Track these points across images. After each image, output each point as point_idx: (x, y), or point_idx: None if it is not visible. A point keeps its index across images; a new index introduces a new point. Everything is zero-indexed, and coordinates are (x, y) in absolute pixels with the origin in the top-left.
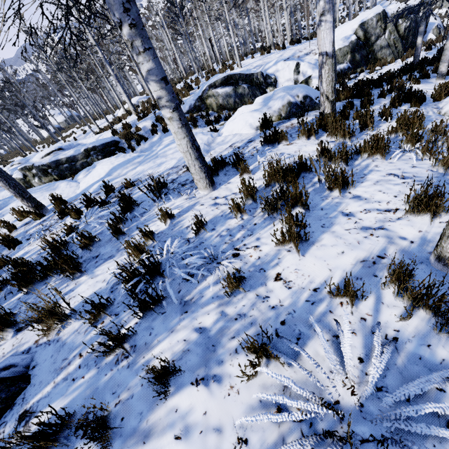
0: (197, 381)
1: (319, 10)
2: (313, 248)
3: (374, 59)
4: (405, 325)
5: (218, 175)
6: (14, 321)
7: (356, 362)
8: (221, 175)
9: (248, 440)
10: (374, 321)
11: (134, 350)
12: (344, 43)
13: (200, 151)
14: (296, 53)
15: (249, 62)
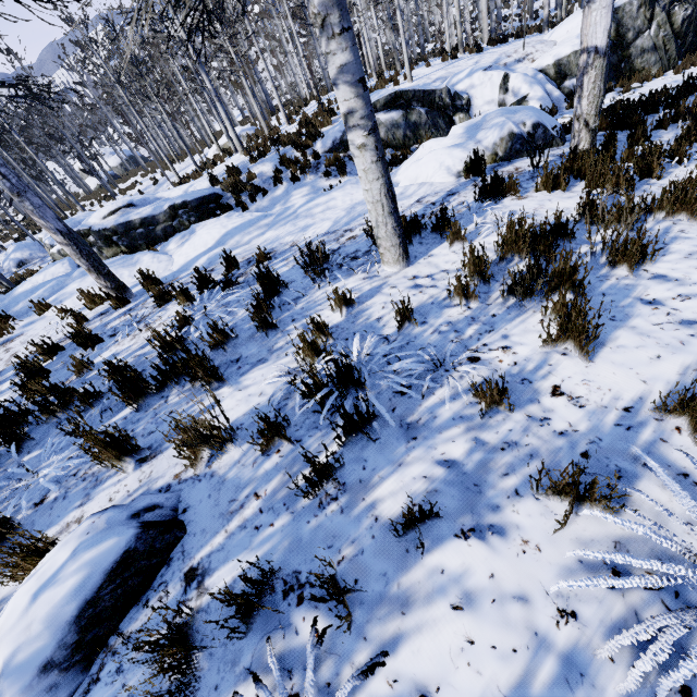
0: (464, 532)
1: None
2: (606, 351)
3: (630, 71)
4: None
5: (410, 244)
6: (136, 447)
7: None
8: (413, 243)
9: (577, 613)
10: None
11: (344, 489)
12: None
13: (396, 203)
14: (501, 59)
15: (423, 72)
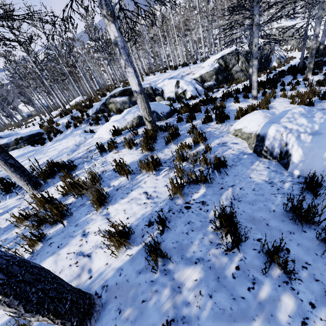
0: None
1: (122, 64)
2: None
3: (233, 79)
4: None
5: (53, 178)
6: None
7: None
8: (58, 176)
9: None
10: None
11: None
12: (210, 68)
13: (17, 166)
14: (180, 73)
15: (150, 77)
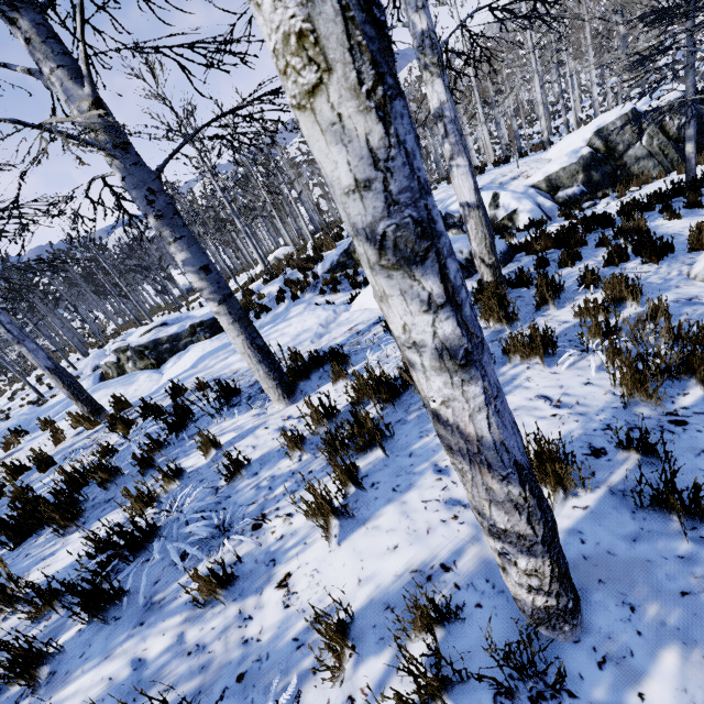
0: None
1: (446, 154)
2: (360, 531)
3: (628, 176)
4: None
5: (309, 379)
6: None
7: None
8: (315, 377)
9: None
10: None
11: (49, 681)
12: (569, 159)
13: (266, 351)
14: (497, 179)
15: None
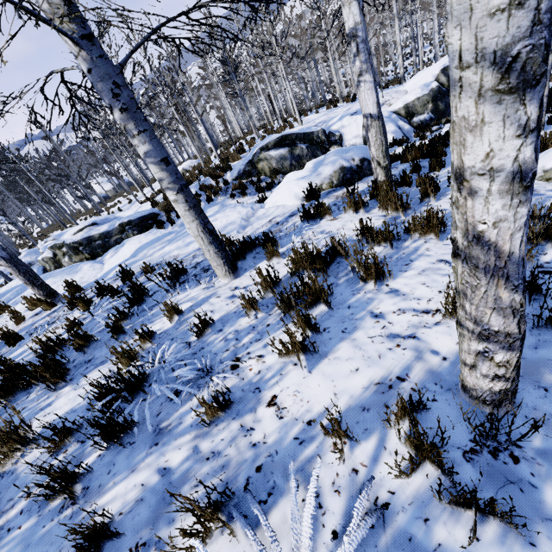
0: (137, 546)
1: (356, 71)
2: (324, 362)
3: None
4: (405, 485)
5: (245, 259)
6: None
7: (328, 537)
8: (249, 258)
9: None
10: (367, 475)
11: (85, 494)
12: (422, 91)
13: (215, 235)
14: None
15: (312, 118)
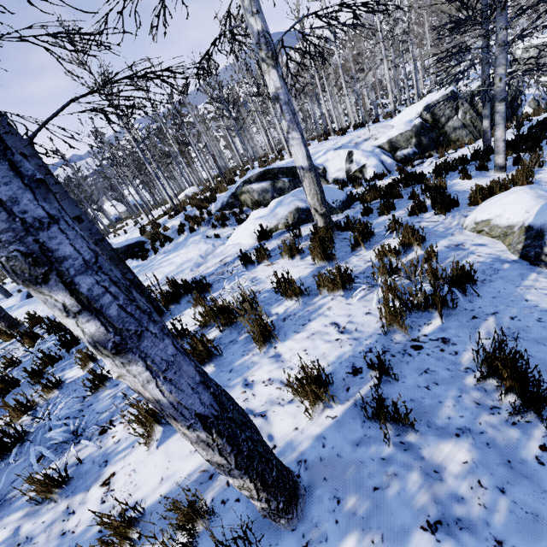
0: None
1: (284, 128)
2: (176, 436)
3: (448, 141)
4: None
5: (178, 303)
6: None
7: None
8: (184, 301)
9: None
10: None
11: None
12: (405, 127)
13: (136, 283)
14: (353, 140)
15: None
